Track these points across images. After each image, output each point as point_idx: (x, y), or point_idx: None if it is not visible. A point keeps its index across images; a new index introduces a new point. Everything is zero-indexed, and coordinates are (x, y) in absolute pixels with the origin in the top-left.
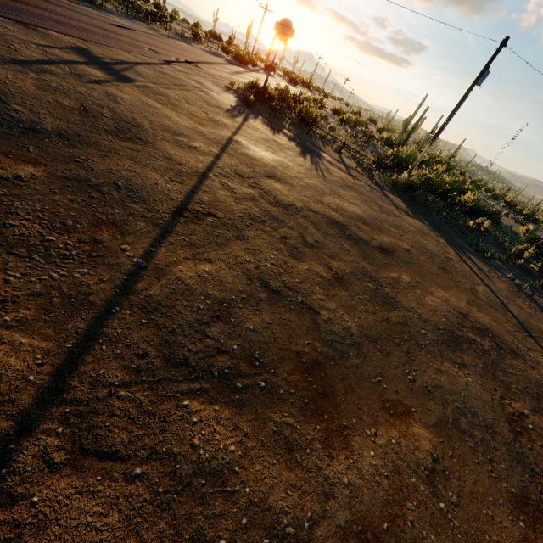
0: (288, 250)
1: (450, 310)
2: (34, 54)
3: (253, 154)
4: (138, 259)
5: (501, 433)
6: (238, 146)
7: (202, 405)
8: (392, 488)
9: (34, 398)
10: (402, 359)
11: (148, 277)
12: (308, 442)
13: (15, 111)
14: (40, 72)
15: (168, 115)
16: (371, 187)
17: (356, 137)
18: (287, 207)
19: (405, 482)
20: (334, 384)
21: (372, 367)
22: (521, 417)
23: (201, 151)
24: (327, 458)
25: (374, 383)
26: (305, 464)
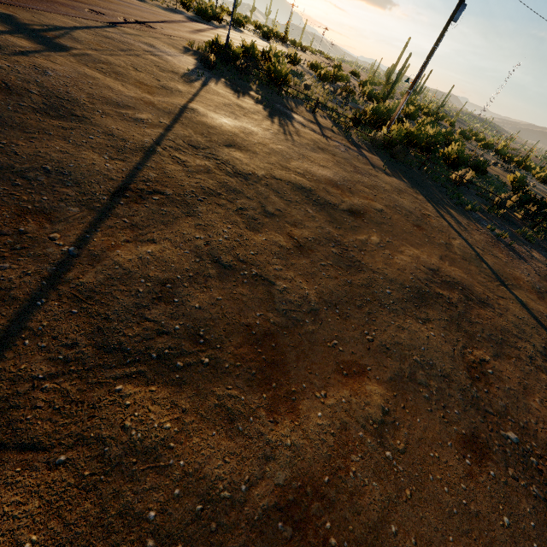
0: (245, 222)
1: (420, 268)
2: None
3: (210, 122)
4: (70, 247)
5: (457, 381)
6: (194, 114)
7: (137, 387)
8: (337, 444)
9: None
10: (362, 320)
11: (80, 264)
12: (252, 411)
13: None
14: None
15: (110, 86)
16: (346, 148)
17: (335, 93)
18: (246, 177)
19: (351, 437)
20: (286, 353)
21: (329, 332)
22: (481, 363)
23: (149, 123)
24: (271, 424)
25: (329, 347)
26: (247, 432)
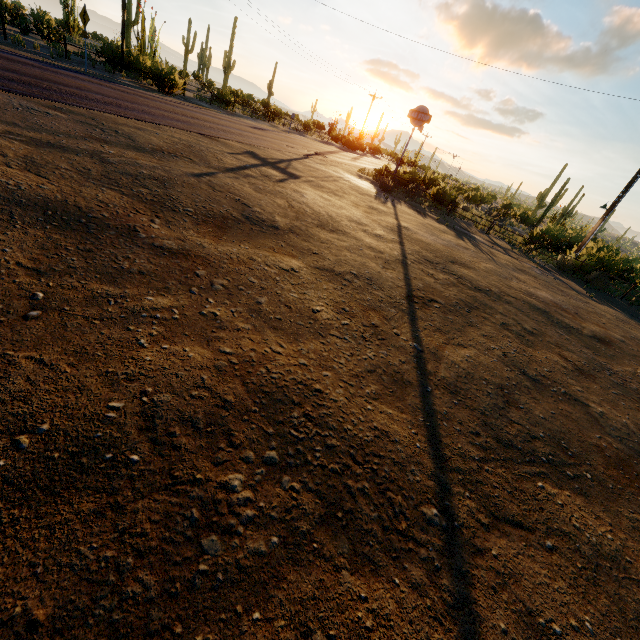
0: (517, 338)
1: None
2: (232, 162)
3: (425, 240)
4: (412, 342)
5: None
6: (409, 232)
7: (554, 488)
8: None
9: (432, 463)
10: None
11: (429, 360)
12: None
13: (257, 212)
14: (246, 177)
15: (343, 206)
16: (539, 270)
17: (490, 215)
18: (486, 293)
19: None
20: None
21: None
22: None
23: (386, 239)
24: None
25: None
26: None
